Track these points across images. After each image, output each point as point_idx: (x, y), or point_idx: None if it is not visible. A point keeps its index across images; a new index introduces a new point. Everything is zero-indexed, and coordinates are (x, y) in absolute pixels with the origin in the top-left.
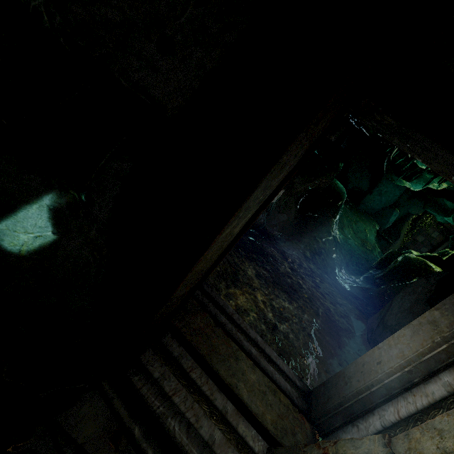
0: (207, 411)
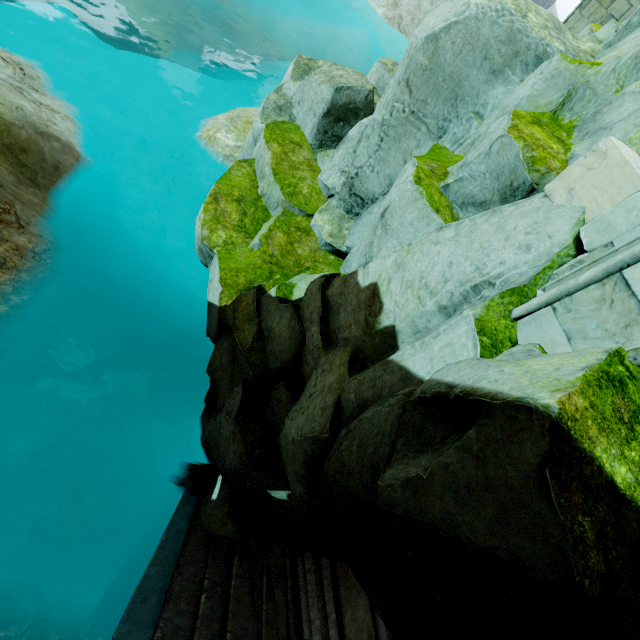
0: (320, 606)
